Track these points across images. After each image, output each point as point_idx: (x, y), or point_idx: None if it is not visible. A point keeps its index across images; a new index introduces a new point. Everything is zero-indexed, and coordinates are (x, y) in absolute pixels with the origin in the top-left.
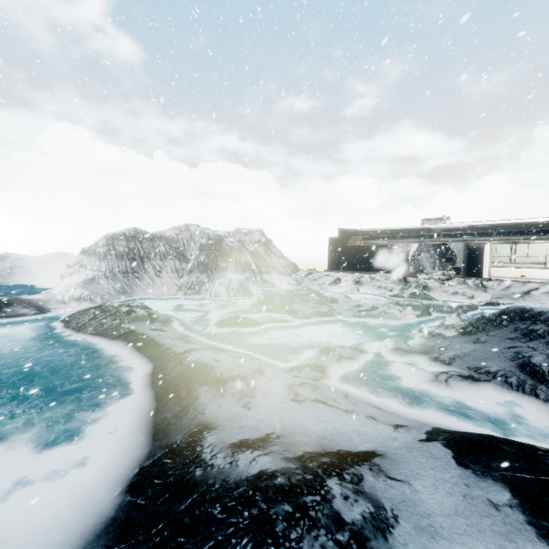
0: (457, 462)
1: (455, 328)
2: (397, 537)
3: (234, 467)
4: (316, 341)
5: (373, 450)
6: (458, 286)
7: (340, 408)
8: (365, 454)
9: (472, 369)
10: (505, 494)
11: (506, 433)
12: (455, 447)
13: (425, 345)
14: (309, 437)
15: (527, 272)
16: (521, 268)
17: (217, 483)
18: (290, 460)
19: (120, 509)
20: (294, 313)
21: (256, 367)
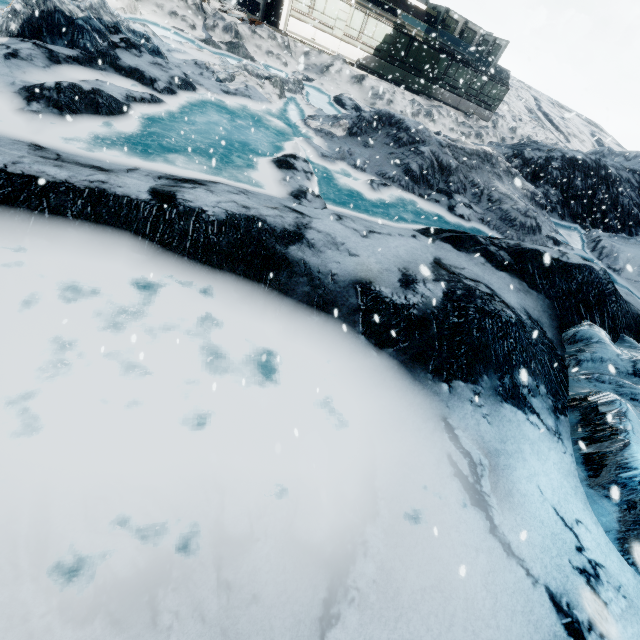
0: (457, 250)
1: (342, 128)
2: (495, 290)
3: (428, 298)
4: (230, 144)
5: (434, 257)
6: (269, 42)
7: (385, 234)
8: (437, 261)
9: (380, 175)
10: (481, 258)
11: (418, 222)
12: (448, 242)
13: (333, 148)
14: (412, 262)
15: (319, 35)
16: (315, 29)
17: (433, 310)
18: (437, 280)
19: (396, 357)
20: (141, 78)
21: (284, 206)
